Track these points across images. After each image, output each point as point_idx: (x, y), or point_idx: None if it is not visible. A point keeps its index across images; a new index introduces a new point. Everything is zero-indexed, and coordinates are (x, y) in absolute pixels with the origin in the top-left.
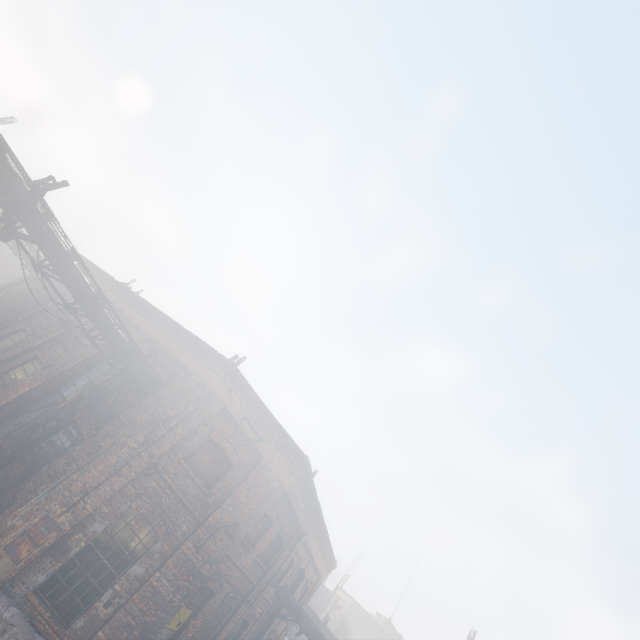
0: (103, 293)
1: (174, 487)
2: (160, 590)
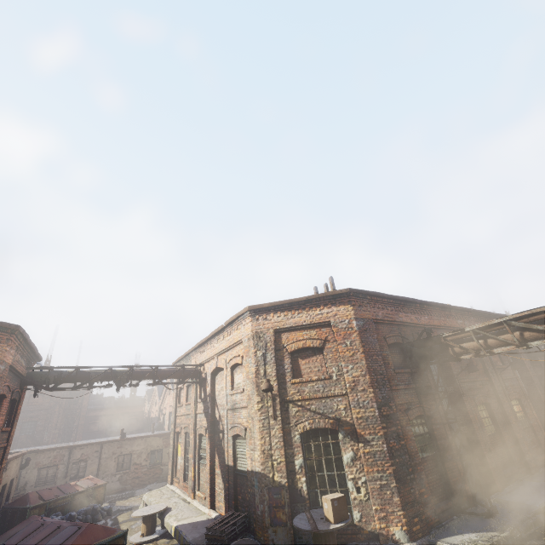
0: None
1: None
2: None
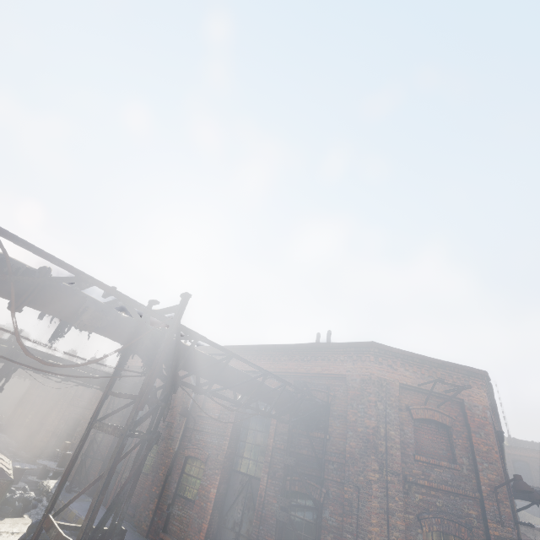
0: (261, 368)
1: (434, 485)
2: None
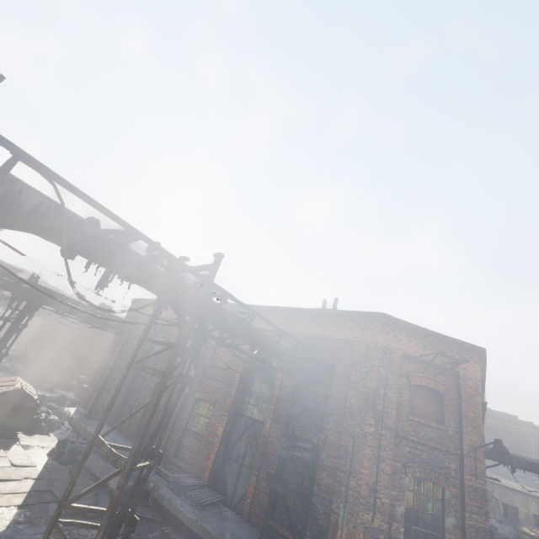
0: (280, 329)
1: (422, 441)
2: (477, 525)
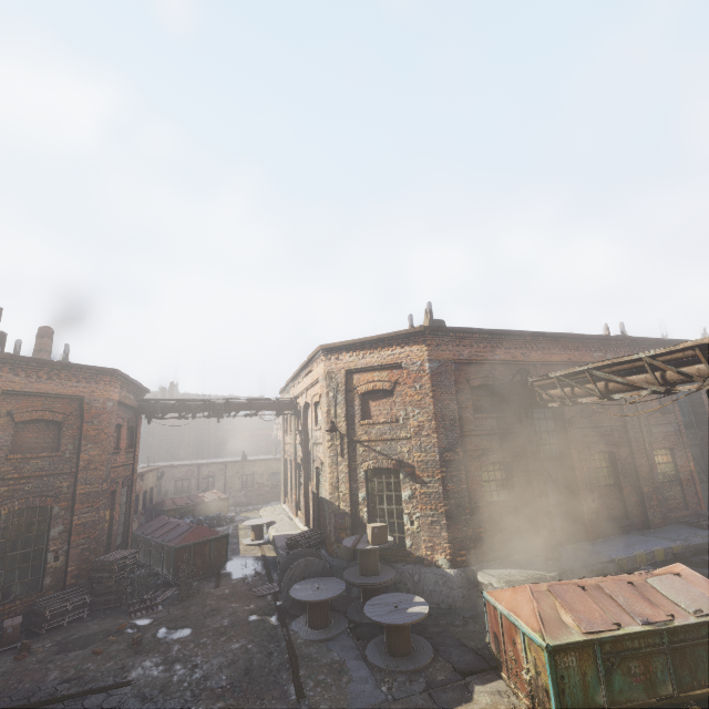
0: None
1: None
2: None
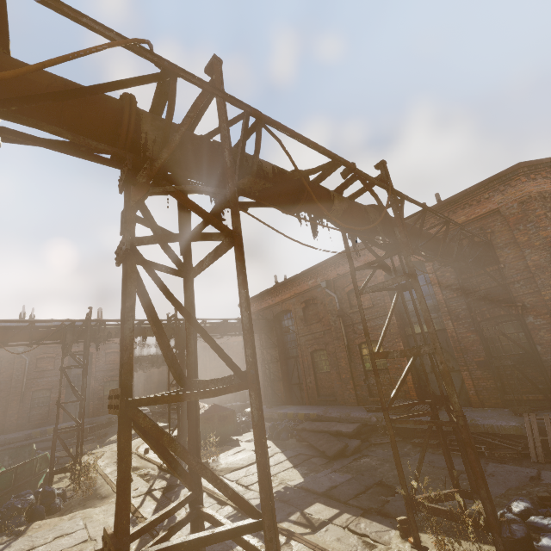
0: (445, 217)
1: None
2: None
